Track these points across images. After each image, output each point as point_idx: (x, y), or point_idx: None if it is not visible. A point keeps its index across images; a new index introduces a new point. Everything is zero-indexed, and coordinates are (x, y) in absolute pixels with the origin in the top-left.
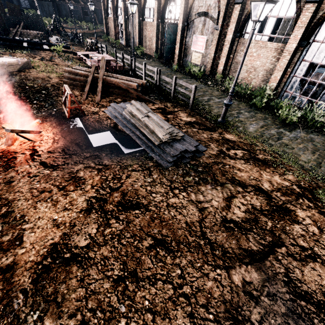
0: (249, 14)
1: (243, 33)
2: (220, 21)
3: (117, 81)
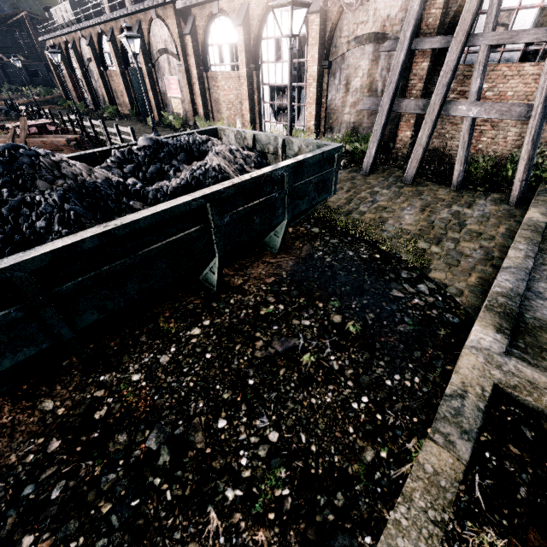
0: (204, 44)
1: (209, 66)
2: (180, 56)
3: (41, 140)
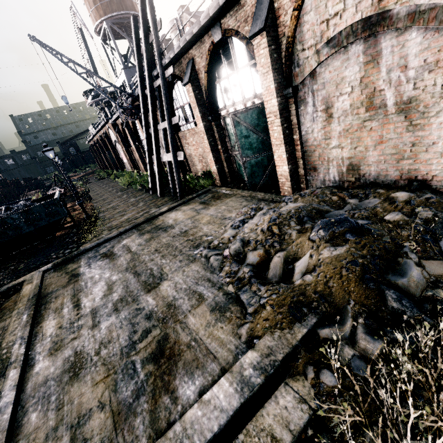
0: (125, 135)
1: (131, 144)
2: (119, 143)
3: None
